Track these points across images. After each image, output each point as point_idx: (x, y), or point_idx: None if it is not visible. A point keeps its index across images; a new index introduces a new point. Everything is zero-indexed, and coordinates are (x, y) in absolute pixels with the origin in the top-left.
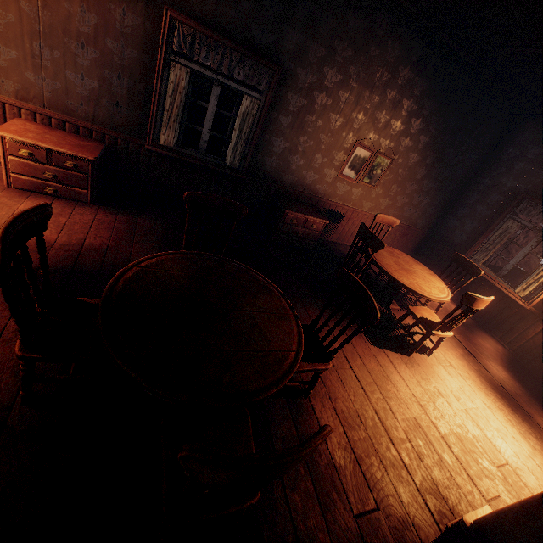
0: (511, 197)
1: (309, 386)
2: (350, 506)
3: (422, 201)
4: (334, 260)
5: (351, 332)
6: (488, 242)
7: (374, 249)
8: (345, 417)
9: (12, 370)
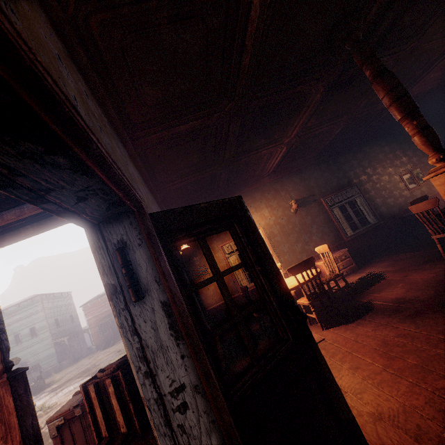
0: None
1: None
2: None
3: None
4: None
5: None
6: None
7: None
8: None
9: None
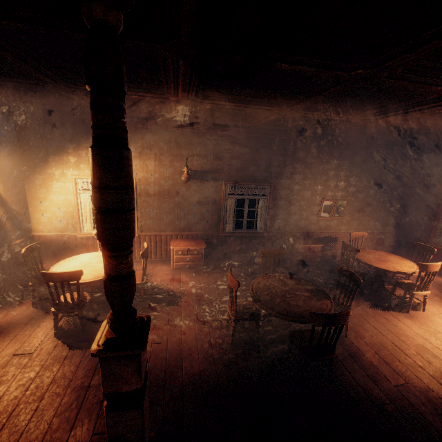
0: (438, 197)
1: (345, 329)
2: (389, 381)
3: (379, 215)
4: (336, 267)
5: (362, 304)
6: (440, 228)
7: (354, 253)
8: (373, 345)
9: (220, 334)
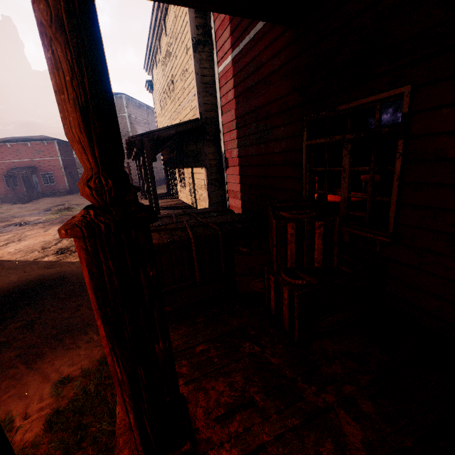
0: None
1: None
2: None
3: None
4: None
5: None
6: None
7: None
8: None
9: None
